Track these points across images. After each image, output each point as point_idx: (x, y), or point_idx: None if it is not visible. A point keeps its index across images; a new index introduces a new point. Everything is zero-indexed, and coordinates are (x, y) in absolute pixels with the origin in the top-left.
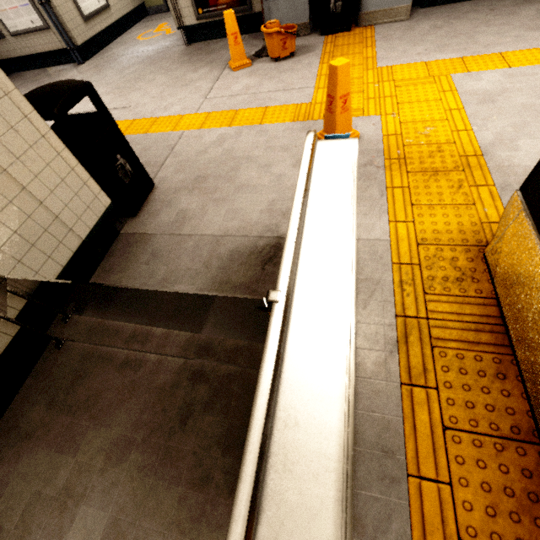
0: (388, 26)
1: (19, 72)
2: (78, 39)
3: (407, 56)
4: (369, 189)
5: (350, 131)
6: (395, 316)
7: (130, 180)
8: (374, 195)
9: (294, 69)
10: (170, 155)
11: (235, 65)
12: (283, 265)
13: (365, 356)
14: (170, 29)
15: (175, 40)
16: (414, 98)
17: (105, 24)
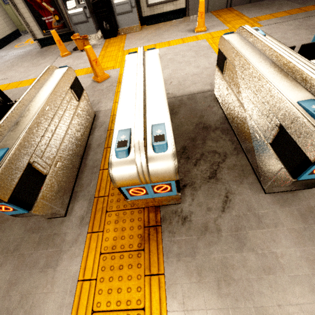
0: (132, 34)
1: None
2: None
3: (136, 45)
4: (109, 94)
5: (104, 74)
6: (107, 131)
7: (2, 104)
8: (110, 95)
9: None
10: None
11: (62, 54)
12: (23, 94)
13: (94, 144)
14: (33, 41)
15: (35, 46)
16: None
17: None
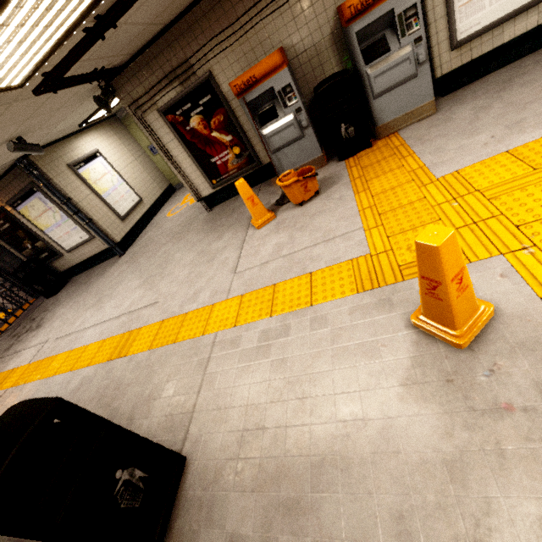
0: (415, 127)
1: (77, 275)
2: (118, 236)
3: (469, 152)
4: None
5: (476, 307)
6: None
7: (143, 492)
8: None
9: (326, 209)
10: (202, 383)
11: (258, 223)
12: None
13: None
14: (192, 198)
15: (197, 209)
16: (541, 210)
17: (140, 215)
